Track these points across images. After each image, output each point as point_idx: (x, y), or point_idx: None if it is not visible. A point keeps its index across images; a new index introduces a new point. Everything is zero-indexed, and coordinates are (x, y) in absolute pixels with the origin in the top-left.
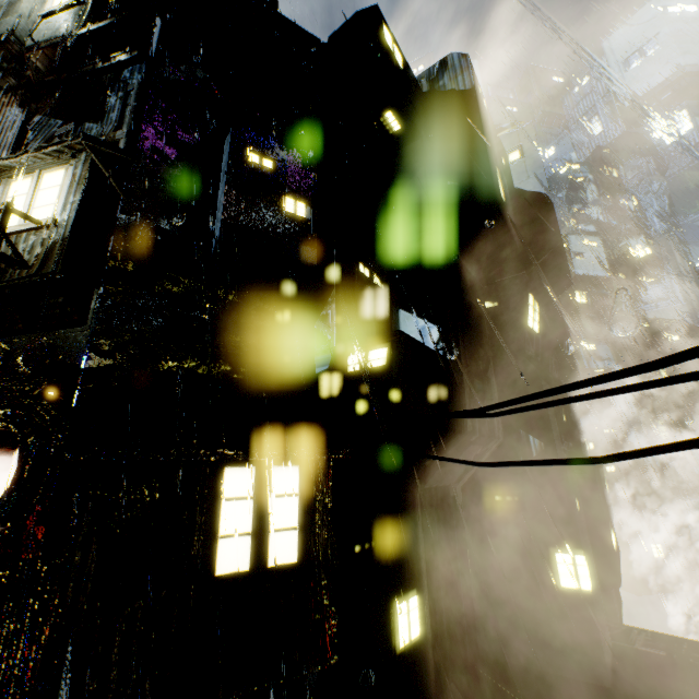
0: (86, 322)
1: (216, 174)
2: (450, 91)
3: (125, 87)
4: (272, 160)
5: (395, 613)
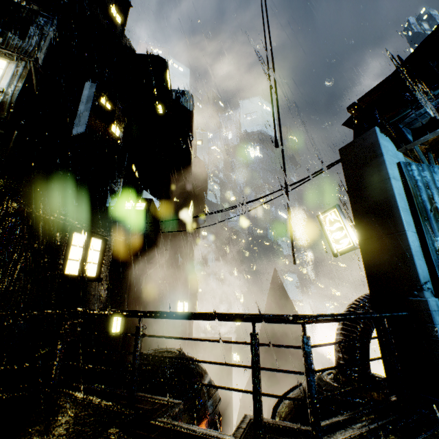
0: (8, 147)
1: (79, 96)
2: (184, 106)
3: (42, 30)
4: (111, 105)
5: (113, 318)
